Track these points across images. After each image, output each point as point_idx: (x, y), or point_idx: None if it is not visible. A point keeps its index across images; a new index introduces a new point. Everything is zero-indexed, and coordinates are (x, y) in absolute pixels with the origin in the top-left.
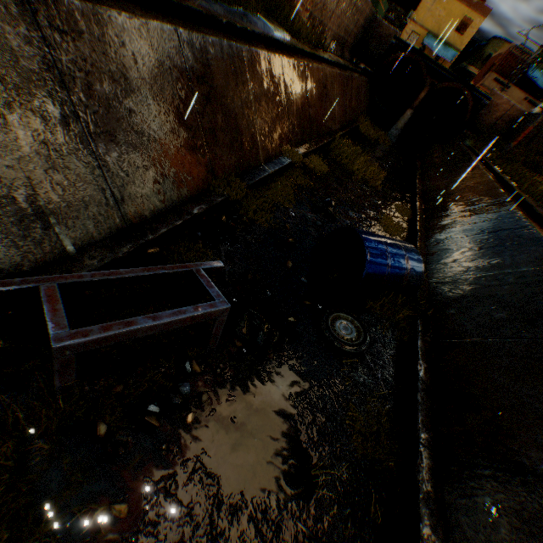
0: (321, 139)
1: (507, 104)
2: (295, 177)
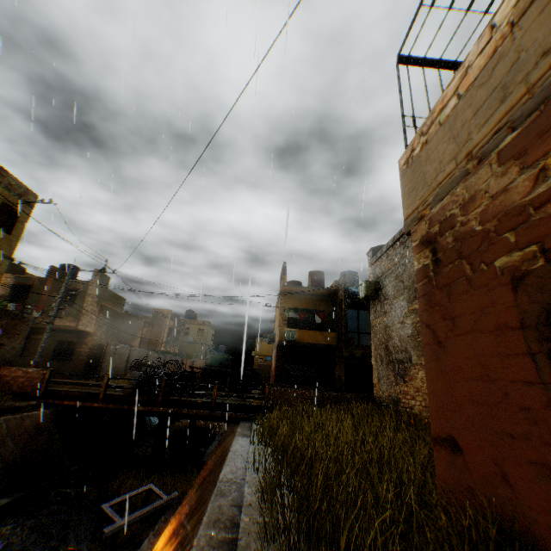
0: None
1: None
2: None
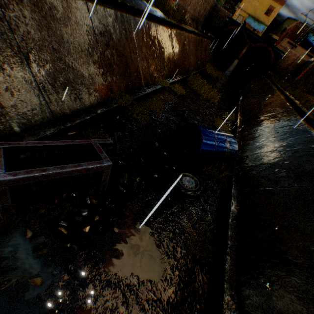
0: (181, 75)
1: (294, 56)
2: (164, 96)
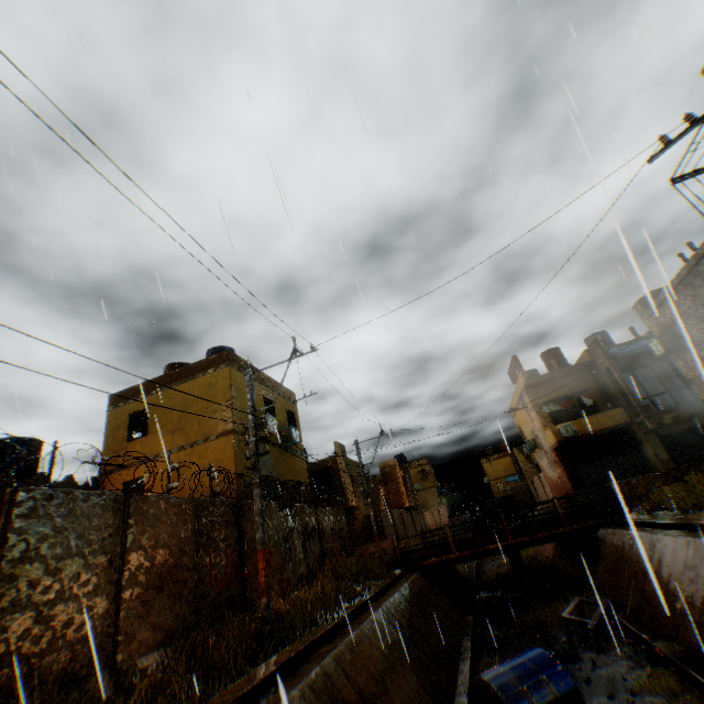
0: None
1: None
2: None
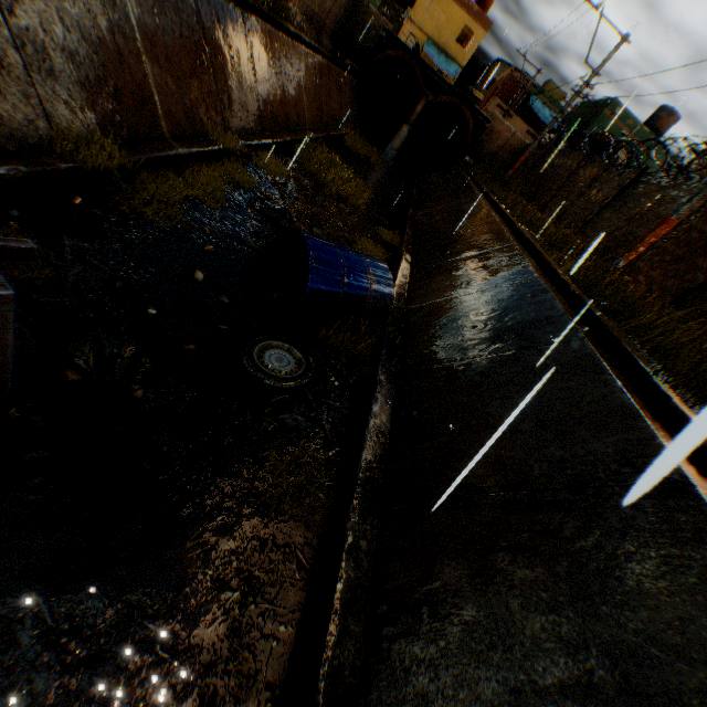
0: (280, 135)
1: (510, 132)
2: (232, 173)
